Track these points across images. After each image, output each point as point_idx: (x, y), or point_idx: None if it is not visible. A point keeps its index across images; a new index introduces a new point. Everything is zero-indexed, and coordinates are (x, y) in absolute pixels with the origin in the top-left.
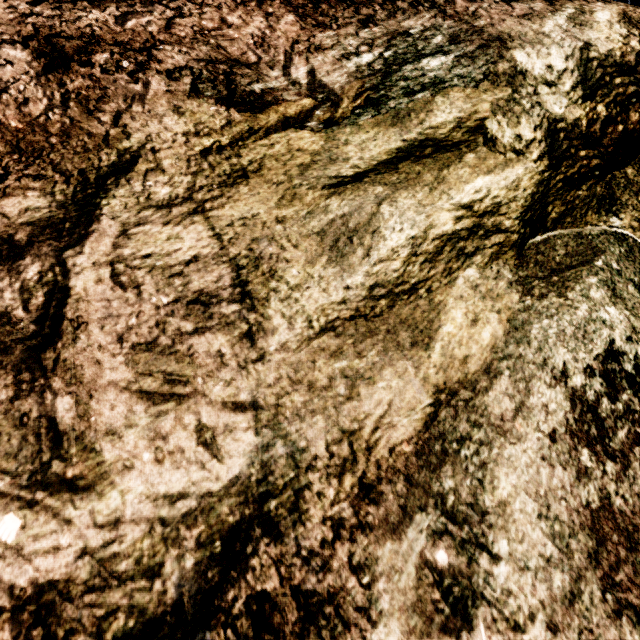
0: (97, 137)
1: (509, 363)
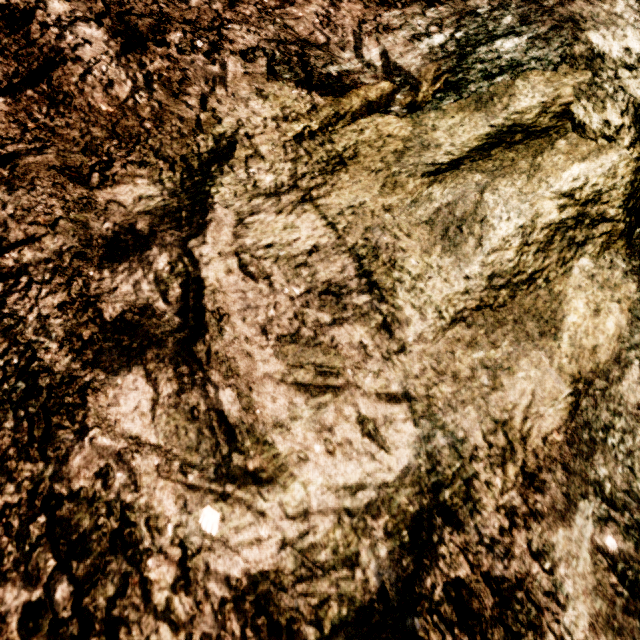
0: (189, 122)
1: (637, 353)
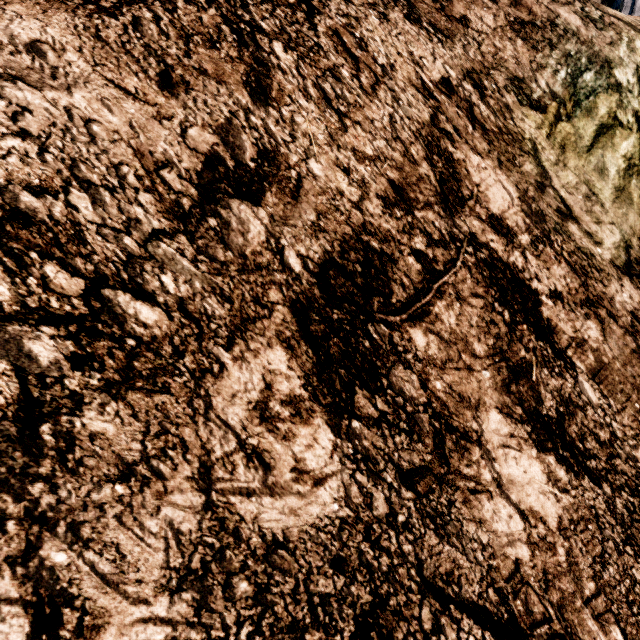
0: (518, 134)
1: None
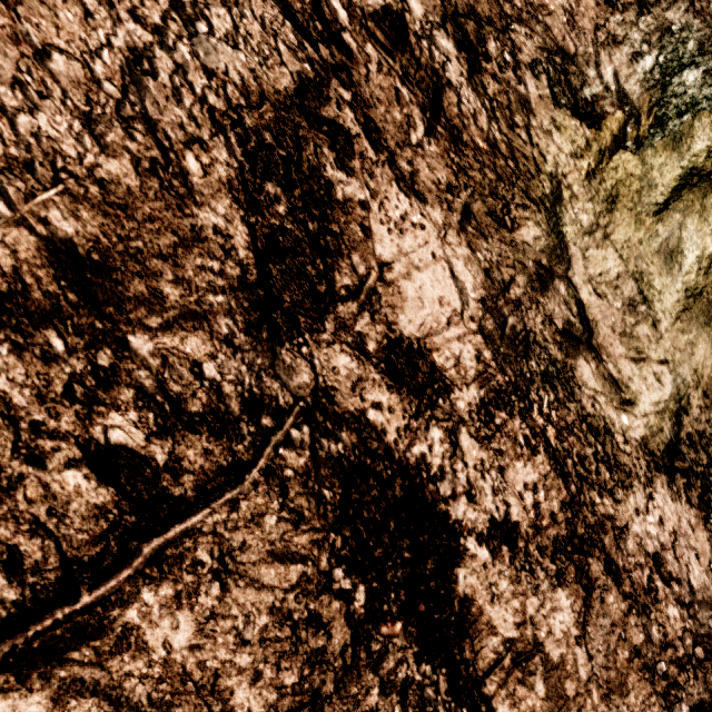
0: (530, 161)
1: None
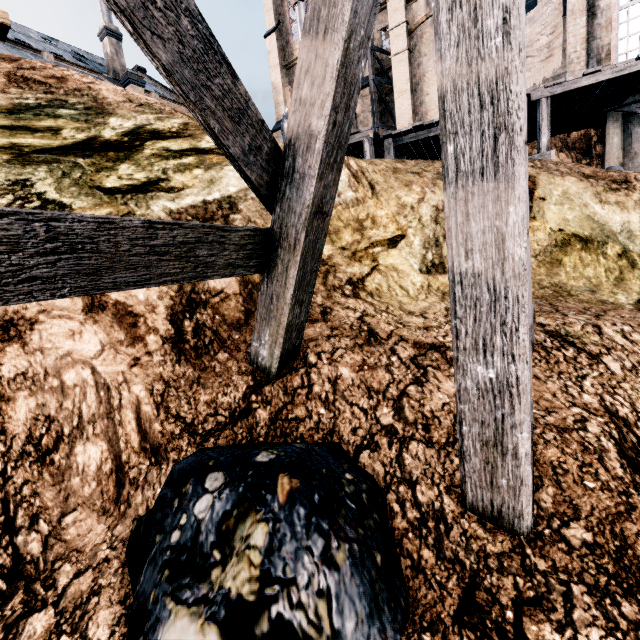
0: None
1: None
